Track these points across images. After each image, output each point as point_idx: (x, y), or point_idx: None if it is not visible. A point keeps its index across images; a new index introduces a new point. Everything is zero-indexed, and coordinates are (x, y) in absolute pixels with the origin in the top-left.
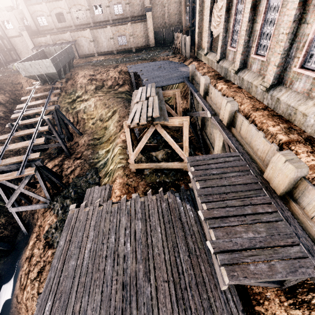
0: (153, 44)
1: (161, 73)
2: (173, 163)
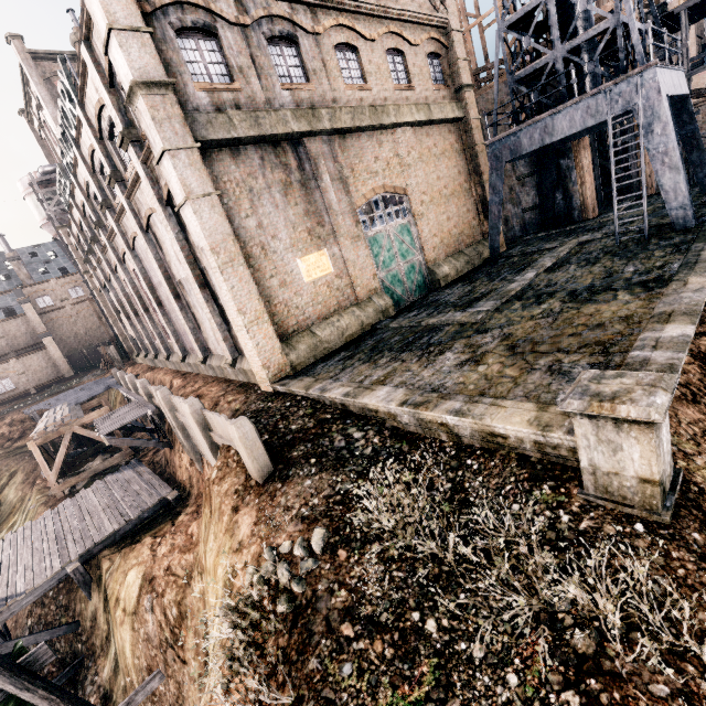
0: (70, 371)
1: (83, 393)
2: (111, 458)
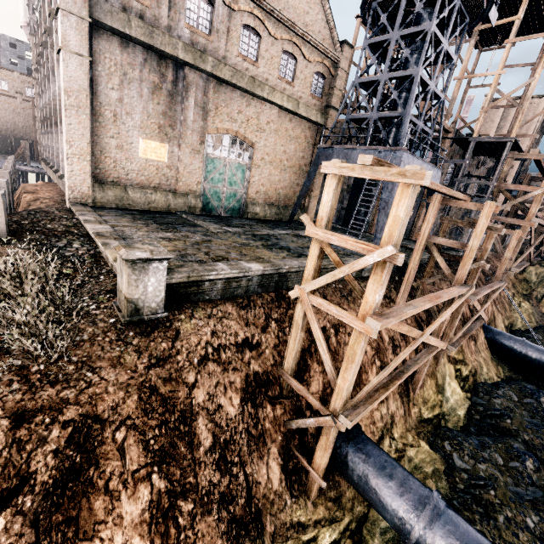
0: None
1: None
2: None
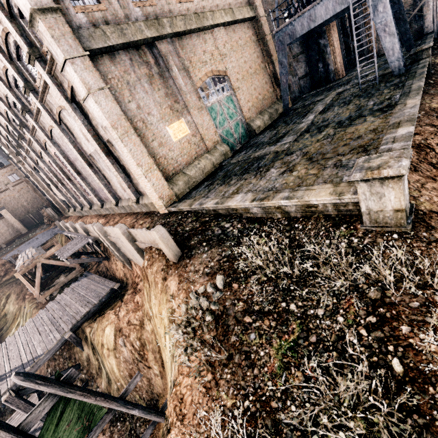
0: (25, 229)
1: (39, 240)
2: (70, 274)
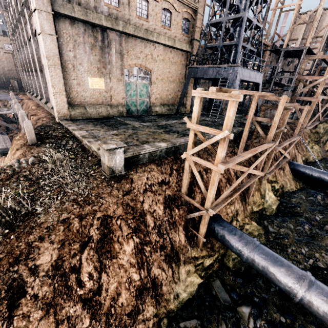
0: None
1: None
2: None
